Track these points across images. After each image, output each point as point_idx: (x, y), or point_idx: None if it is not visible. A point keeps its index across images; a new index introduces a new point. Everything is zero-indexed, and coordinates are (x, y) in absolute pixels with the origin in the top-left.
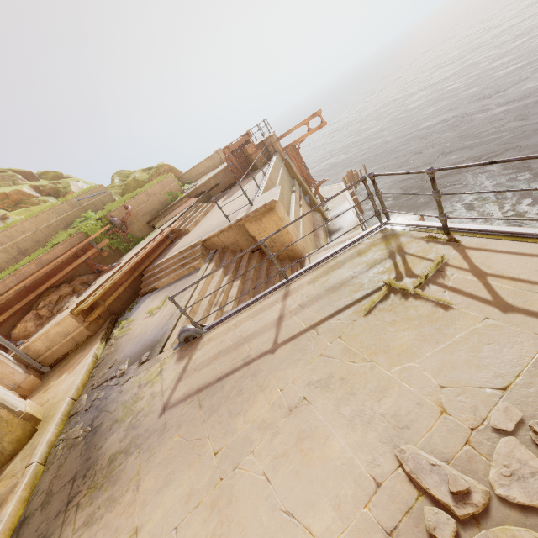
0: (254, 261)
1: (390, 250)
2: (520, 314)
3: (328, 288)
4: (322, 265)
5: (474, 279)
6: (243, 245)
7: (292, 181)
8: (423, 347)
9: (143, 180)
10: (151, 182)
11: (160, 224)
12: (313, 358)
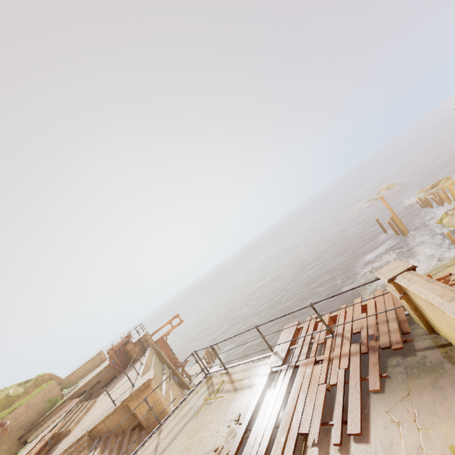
0: (134, 436)
1: (208, 386)
2: (239, 390)
3: (182, 416)
4: (179, 406)
5: (231, 384)
6: (125, 425)
7: (162, 365)
8: (214, 417)
9: (17, 394)
10: (33, 393)
11: (34, 435)
12: (174, 450)
